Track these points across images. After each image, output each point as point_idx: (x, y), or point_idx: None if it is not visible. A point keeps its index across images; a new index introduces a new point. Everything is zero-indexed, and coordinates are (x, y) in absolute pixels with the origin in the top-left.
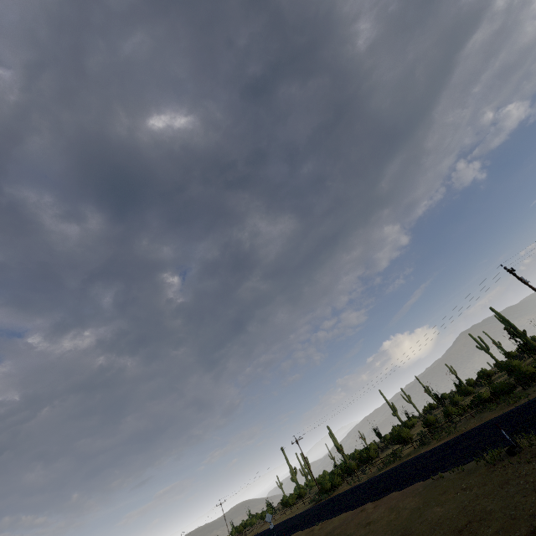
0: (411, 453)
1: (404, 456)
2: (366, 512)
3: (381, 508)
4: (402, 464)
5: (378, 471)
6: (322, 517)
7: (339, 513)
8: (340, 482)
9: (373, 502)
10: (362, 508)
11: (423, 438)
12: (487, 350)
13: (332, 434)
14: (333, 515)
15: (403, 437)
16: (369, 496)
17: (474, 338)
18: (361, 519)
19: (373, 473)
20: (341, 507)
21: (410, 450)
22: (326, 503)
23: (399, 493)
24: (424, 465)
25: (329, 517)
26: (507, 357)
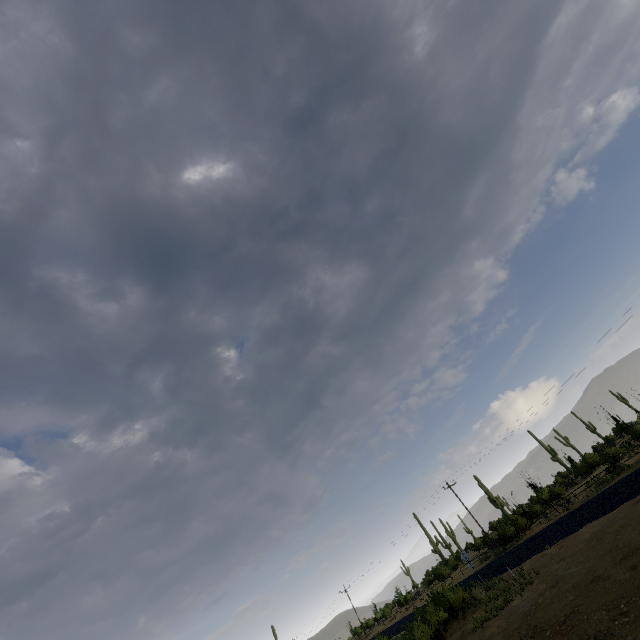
0: None
1: (633, 465)
2: None
3: None
4: None
5: (596, 490)
6: (544, 544)
7: (583, 525)
8: (528, 525)
9: None
10: (633, 502)
11: None
12: None
13: (482, 485)
14: (571, 532)
15: (608, 456)
16: (628, 493)
17: None
18: None
19: (586, 497)
20: (573, 525)
21: (639, 458)
22: (525, 544)
23: None
24: None
25: (563, 536)
26: None
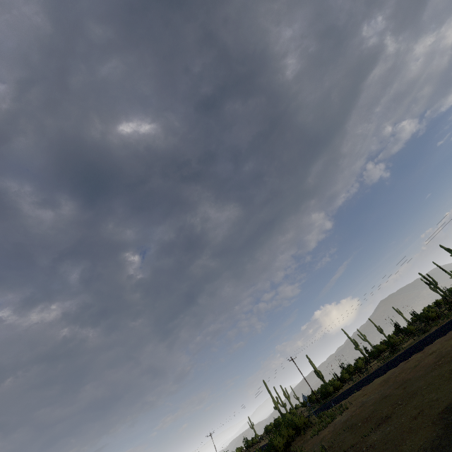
0: (413, 342)
1: (405, 347)
2: (415, 358)
3: (434, 347)
4: (412, 345)
5: (384, 362)
6: (353, 391)
7: (377, 378)
8: (341, 385)
9: (415, 355)
10: (405, 362)
11: (423, 327)
12: (435, 284)
13: (311, 362)
14: (369, 382)
15: (391, 343)
16: (402, 359)
17: (423, 276)
18: (416, 359)
19: (377, 367)
20: (371, 379)
21: (409, 343)
22: (339, 395)
23: (443, 337)
24: (447, 327)
25: (365, 385)
26: (449, 292)
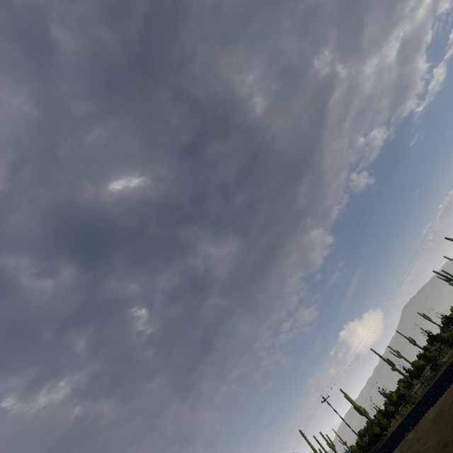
0: None
1: (447, 361)
2: None
3: None
4: None
5: (428, 385)
6: (404, 433)
7: (427, 410)
8: (388, 423)
9: None
10: None
11: None
12: None
13: (347, 396)
14: (420, 418)
15: (429, 358)
16: (449, 380)
17: (439, 273)
18: None
19: (423, 392)
20: (420, 413)
21: (449, 355)
22: (390, 438)
23: None
24: None
25: (415, 423)
26: None
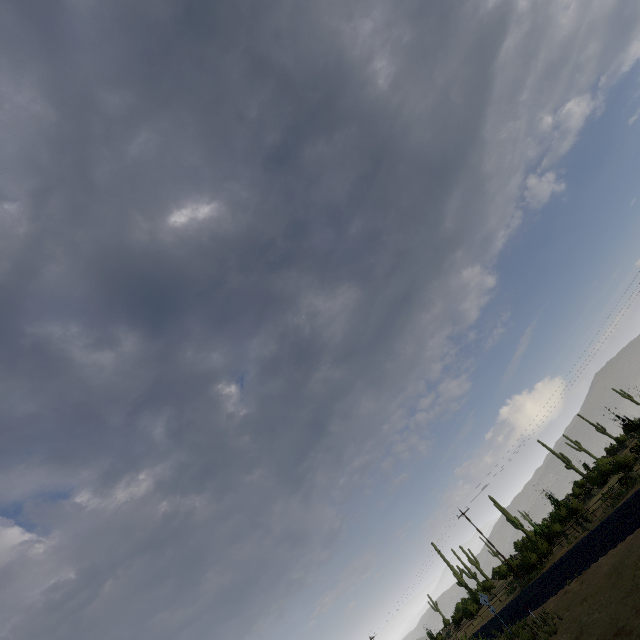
0: None
1: None
2: None
3: None
4: None
5: (612, 506)
6: (566, 577)
7: (602, 554)
8: (549, 549)
9: None
10: None
11: None
12: None
13: (498, 505)
14: (590, 562)
15: (619, 464)
16: None
17: None
18: None
19: (604, 514)
20: (592, 552)
21: None
22: (548, 574)
23: None
24: None
25: (583, 568)
26: None
